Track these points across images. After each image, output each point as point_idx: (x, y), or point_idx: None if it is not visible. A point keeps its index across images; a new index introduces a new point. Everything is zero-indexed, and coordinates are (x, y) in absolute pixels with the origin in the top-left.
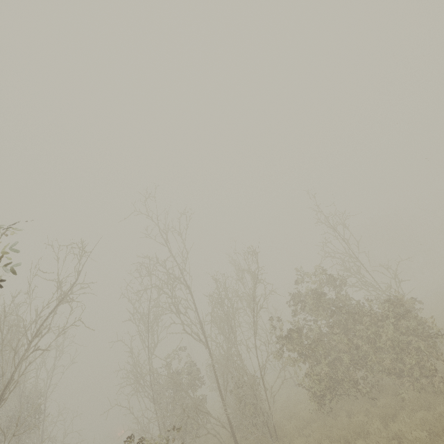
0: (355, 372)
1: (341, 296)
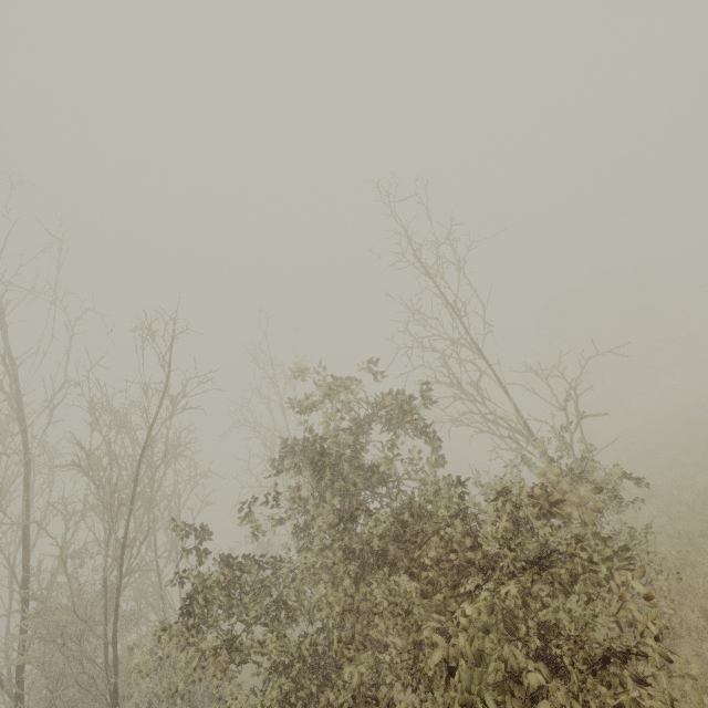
0: (387, 702)
1: (383, 465)
